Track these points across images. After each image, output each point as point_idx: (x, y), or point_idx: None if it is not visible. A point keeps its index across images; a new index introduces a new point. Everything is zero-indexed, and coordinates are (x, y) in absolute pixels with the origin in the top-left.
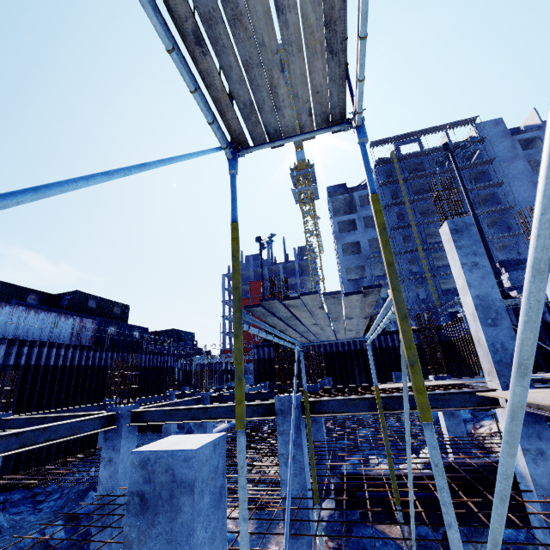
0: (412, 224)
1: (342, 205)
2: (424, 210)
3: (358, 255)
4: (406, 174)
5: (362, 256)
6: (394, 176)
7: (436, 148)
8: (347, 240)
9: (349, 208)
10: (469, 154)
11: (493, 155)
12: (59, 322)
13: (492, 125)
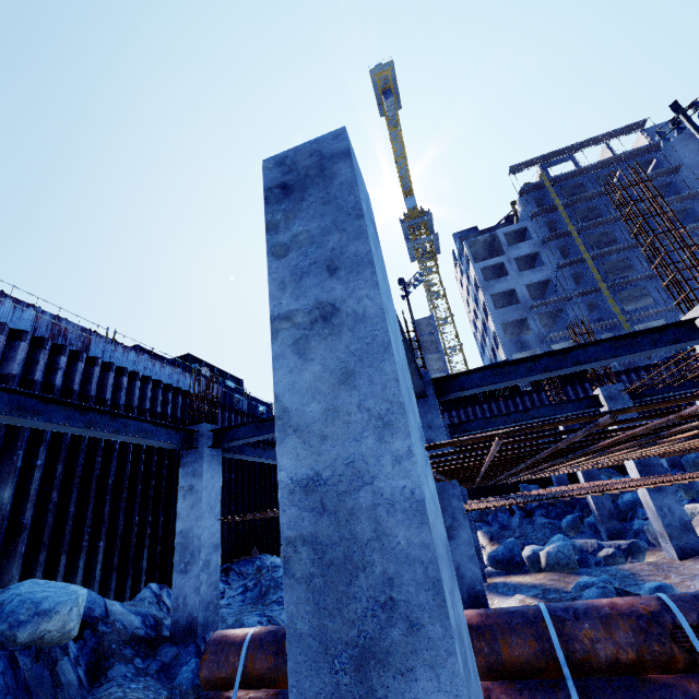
0: (585, 257)
1: (480, 250)
2: (593, 243)
3: (516, 306)
4: (562, 199)
5: (521, 307)
6: (547, 204)
7: (598, 162)
8: (497, 289)
9: (489, 253)
10: (642, 167)
11: (677, 162)
12: (185, 381)
13: (668, 127)
